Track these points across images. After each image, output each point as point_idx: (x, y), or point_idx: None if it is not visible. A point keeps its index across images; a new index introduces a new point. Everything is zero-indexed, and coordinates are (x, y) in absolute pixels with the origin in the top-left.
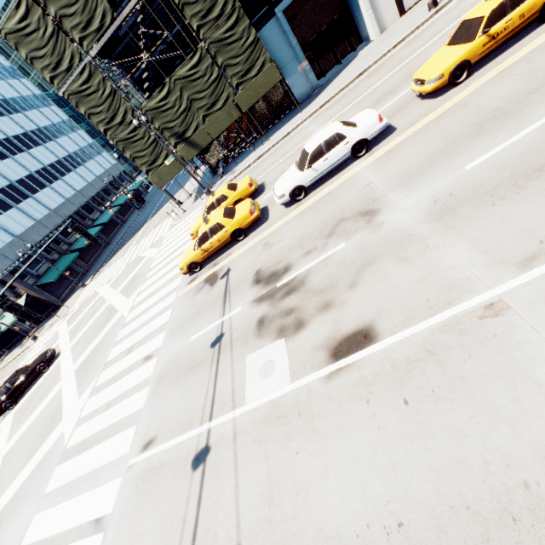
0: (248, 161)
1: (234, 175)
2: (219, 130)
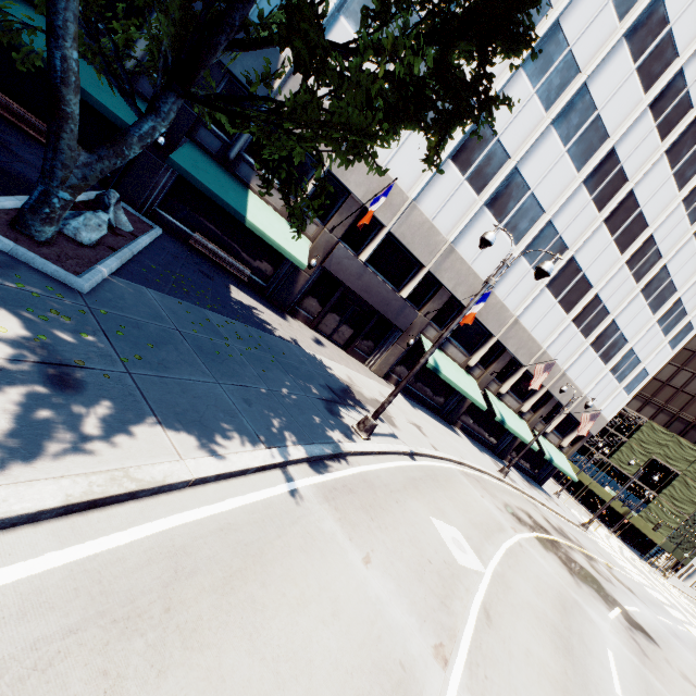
0: (669, 579)
1: (675, 585)
2: (676, 556)
